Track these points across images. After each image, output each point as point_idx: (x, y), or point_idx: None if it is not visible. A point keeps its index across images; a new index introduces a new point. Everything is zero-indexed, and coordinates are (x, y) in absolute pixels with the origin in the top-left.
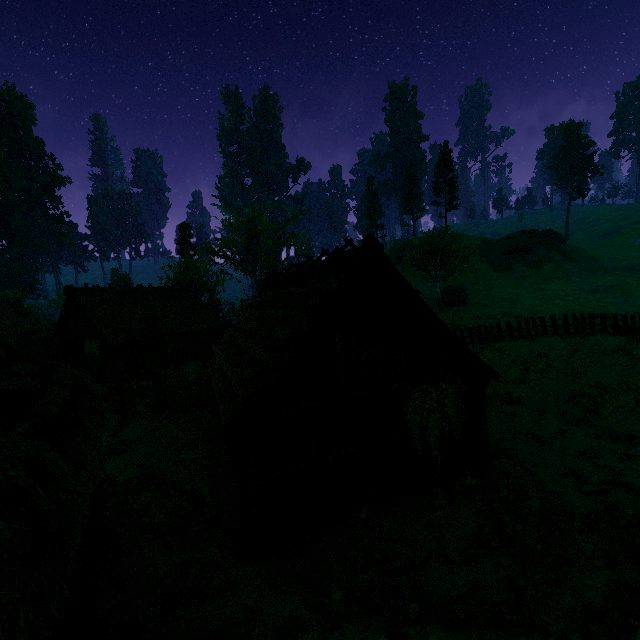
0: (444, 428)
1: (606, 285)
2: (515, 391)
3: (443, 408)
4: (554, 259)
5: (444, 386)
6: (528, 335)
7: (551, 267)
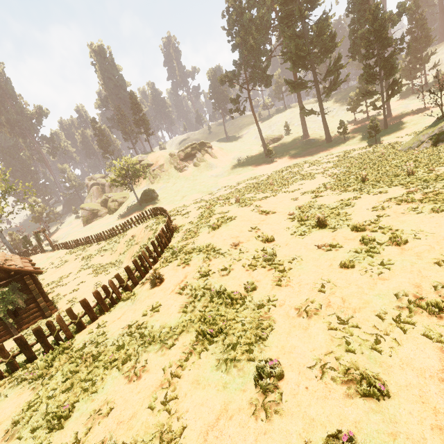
0: (11, 308)
1: (223, 171)
2: (123, 258)
3: (4, 299)
4: (205, 159)
5: None
6: (141, 222)
7: (204, 164)
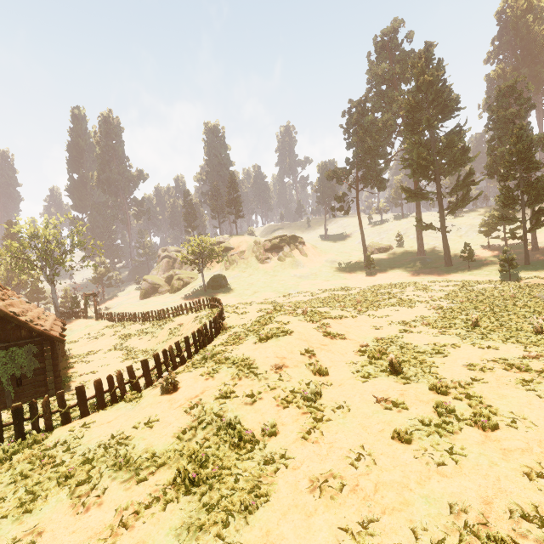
0: (17, 373)
1: (310, 273)
2: (160, 347)
3: (15, 361)
4: (292, 255)
5: (14, 349)
6: (195, 311)
7: (289, 260)
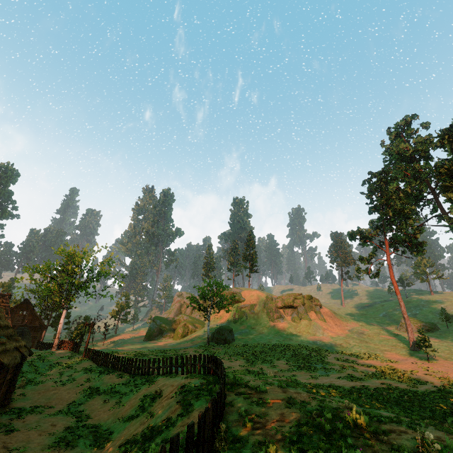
0: None
1: (334, 342)
2: (116, 430)
3: None
4: (308, 317)
5: None
6: (186, 372)
7: (305, 323)
